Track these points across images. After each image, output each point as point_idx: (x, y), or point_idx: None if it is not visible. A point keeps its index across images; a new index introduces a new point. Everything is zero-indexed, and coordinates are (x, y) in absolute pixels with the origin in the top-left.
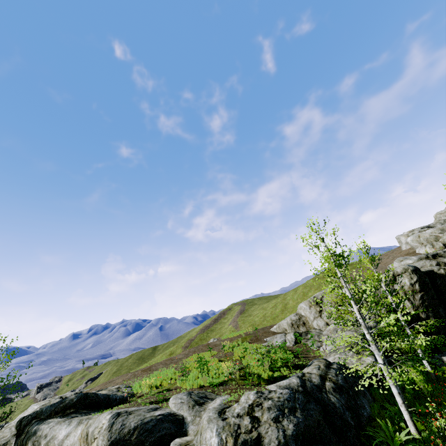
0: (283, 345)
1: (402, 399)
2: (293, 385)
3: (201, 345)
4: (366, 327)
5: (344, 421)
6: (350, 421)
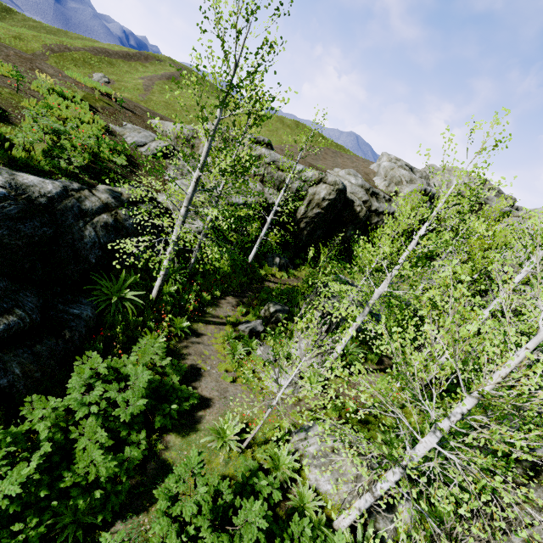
0: (117, 145)
1: (166, 273)
2: (34, 190)
3: (15, 52)
4: (189, 201)
5: (79, 256)
6: (91, 259)
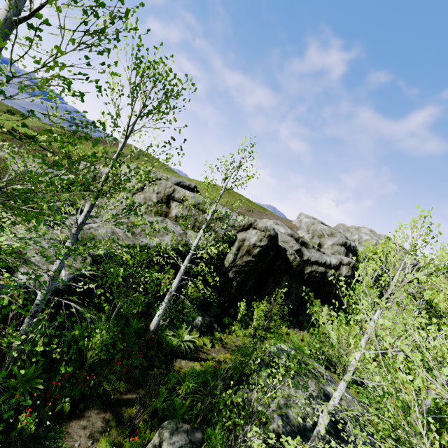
0: None
1: None
2: None
3: None
4: None
5: None
6: None
